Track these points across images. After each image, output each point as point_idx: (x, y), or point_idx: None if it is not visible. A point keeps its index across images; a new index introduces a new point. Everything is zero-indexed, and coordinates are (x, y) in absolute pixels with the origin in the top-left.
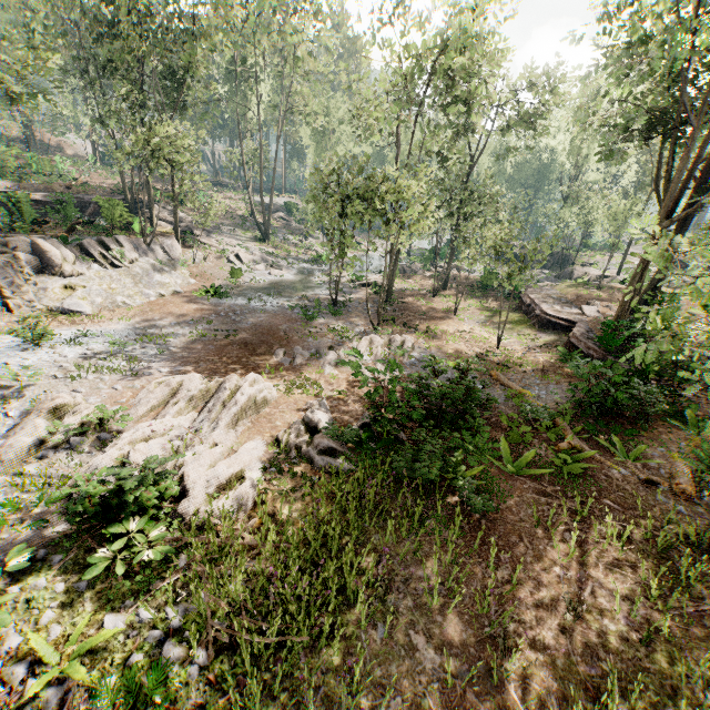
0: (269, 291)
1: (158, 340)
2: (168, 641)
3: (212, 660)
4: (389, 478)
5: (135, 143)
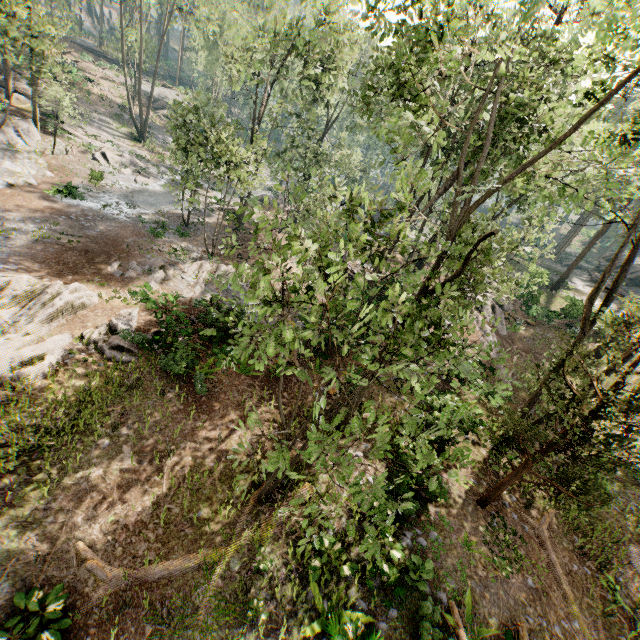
0: (128, 199)
1: None
2: None
3: None
4: (152, 369)
5: None
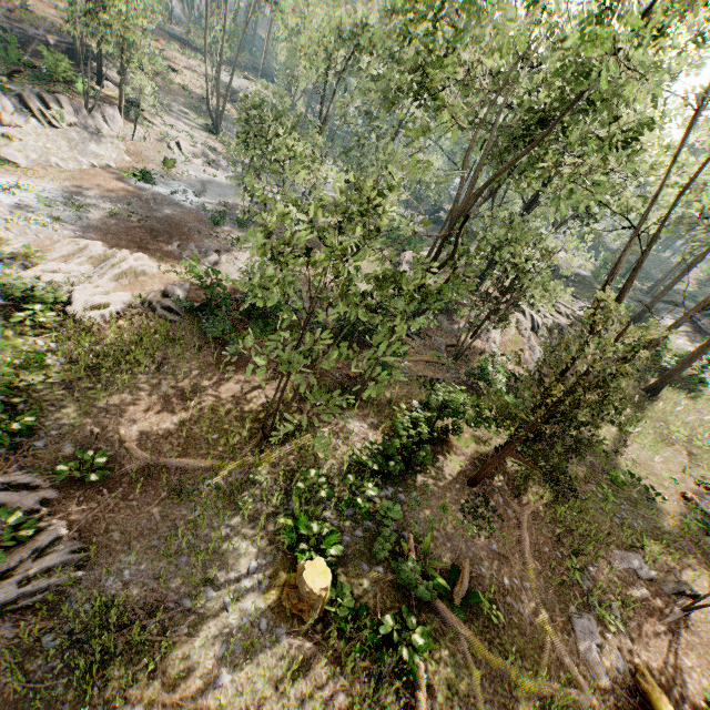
0: (196, 188)
1: (80, 207)
2: (49, 353)
3: (67, 363)
4: (194, 329)
5: (84, 11)
